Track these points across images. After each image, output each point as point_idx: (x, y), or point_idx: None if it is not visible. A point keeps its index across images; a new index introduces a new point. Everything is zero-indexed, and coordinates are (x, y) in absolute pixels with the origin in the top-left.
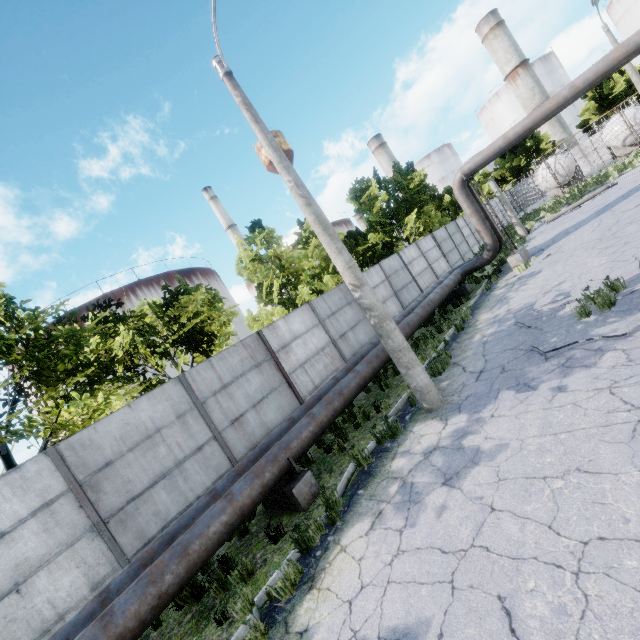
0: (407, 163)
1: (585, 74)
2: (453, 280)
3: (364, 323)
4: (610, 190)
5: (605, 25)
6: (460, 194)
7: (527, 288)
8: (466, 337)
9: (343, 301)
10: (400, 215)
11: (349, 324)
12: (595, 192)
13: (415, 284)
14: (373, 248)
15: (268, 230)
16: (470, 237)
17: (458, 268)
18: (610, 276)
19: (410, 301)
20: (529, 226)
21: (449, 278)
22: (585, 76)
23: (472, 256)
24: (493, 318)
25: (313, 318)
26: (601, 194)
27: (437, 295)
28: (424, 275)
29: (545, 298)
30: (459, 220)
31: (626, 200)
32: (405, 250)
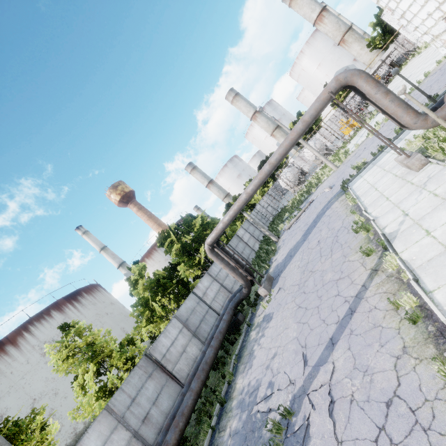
0: (189, 214)
1: (250, 186)
2: (226, 321)
3: (167, 386)
4: (311, 206)
5: (273, 117)
6: (212, 256)
7: (262, 345)
8: (224, 423)
9: (143, 377)
10: (199, 242)
11: (151, 399)
12: (305, 207)
13: (211, 311)
14: (185, 274)
15: (75, 328)
16: (250, 239)
17: (231, 301)
18: (291, 374)
19: (209, 330)
20: (280, 228)
21: (223, 319)
22: (250, 187)
23: (254, 254)
24: (241, 393)
25: (111, 422)
26: (308, 208)
27: (212, 351)
28: (218, 297)
29: (265, 380)
30: (239, 231)
31: (314, 230)
32: (199, 284)
